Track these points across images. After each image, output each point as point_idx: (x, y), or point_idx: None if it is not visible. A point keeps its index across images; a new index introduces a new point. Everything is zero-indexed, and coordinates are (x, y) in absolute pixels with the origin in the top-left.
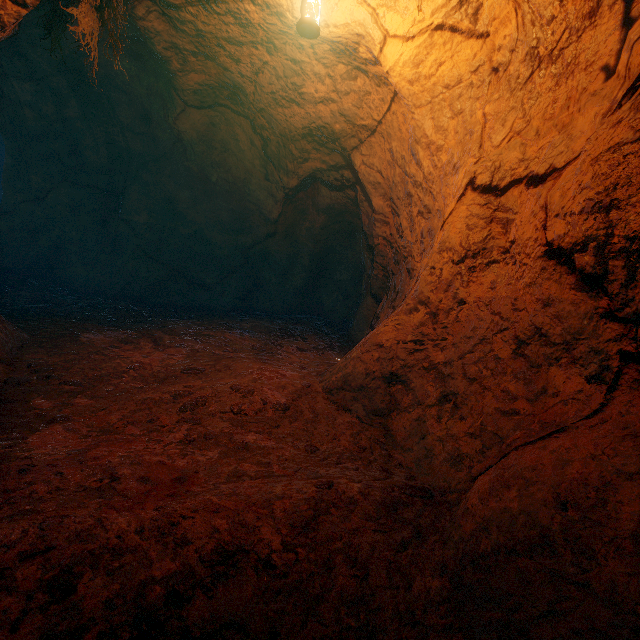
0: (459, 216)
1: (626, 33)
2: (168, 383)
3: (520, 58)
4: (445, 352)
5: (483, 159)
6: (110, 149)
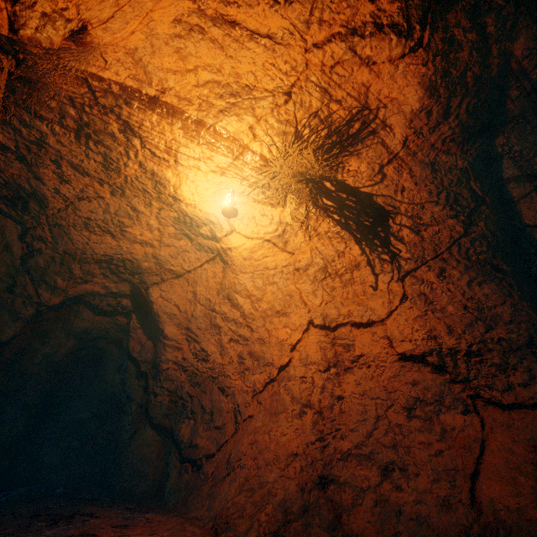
0: (311, 341)
1: (376, 277)
2: None
3: (315, 269)
4: (348, 438)
5: (313, 311)
6: None
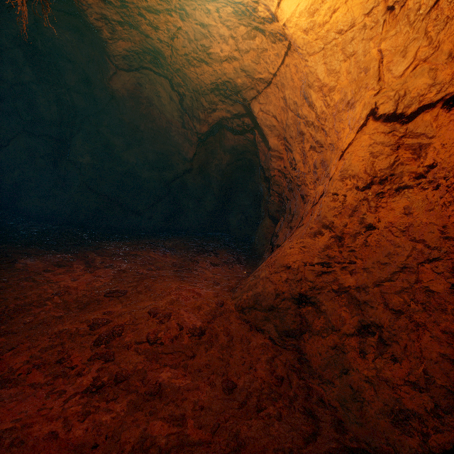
0: (361, 145)
1: None
2: (89, 309)
3: None
4: (355, 276)
5: (384, 90)
6: (59, 106)
